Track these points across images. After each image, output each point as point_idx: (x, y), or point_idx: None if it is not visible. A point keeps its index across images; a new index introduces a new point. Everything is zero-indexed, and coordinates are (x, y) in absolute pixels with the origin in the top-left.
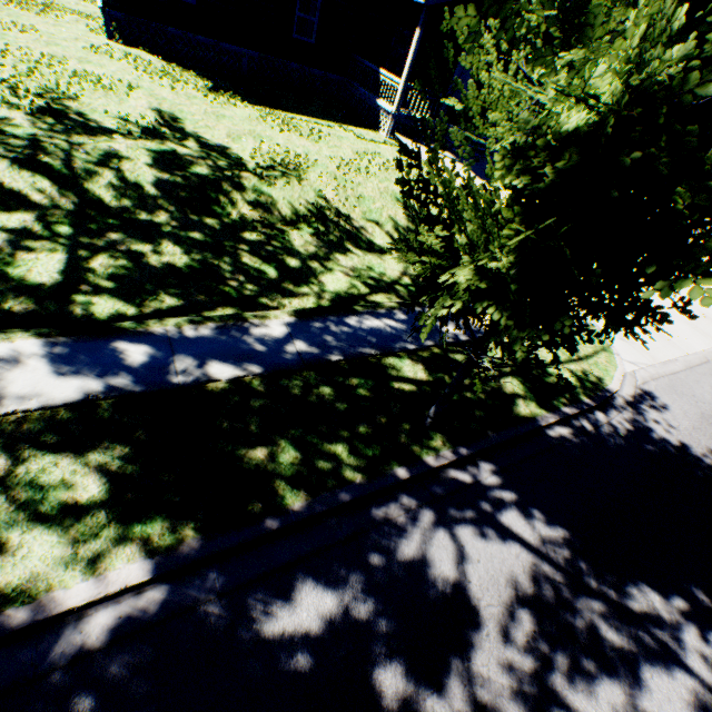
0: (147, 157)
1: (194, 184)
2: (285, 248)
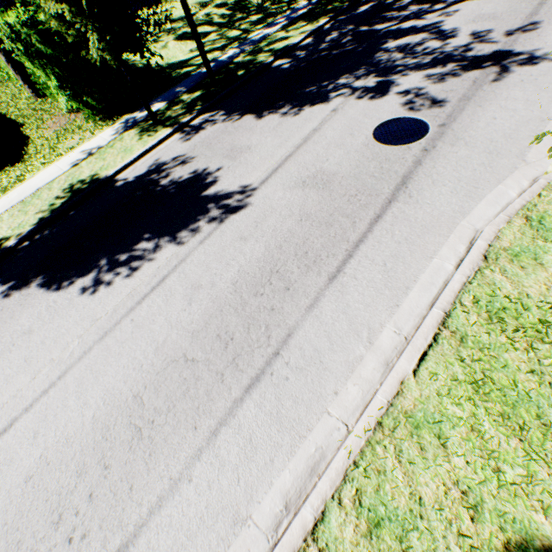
0: (214, 10)
1: (235, 5)
2: (280, 1)
